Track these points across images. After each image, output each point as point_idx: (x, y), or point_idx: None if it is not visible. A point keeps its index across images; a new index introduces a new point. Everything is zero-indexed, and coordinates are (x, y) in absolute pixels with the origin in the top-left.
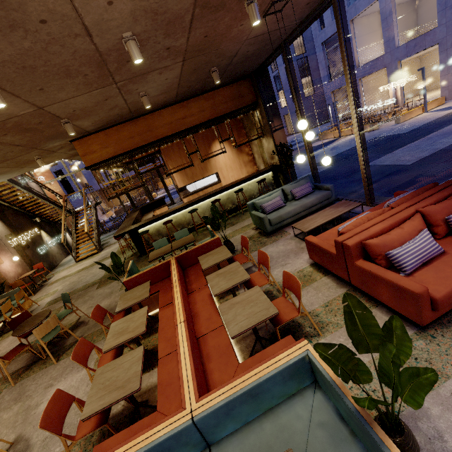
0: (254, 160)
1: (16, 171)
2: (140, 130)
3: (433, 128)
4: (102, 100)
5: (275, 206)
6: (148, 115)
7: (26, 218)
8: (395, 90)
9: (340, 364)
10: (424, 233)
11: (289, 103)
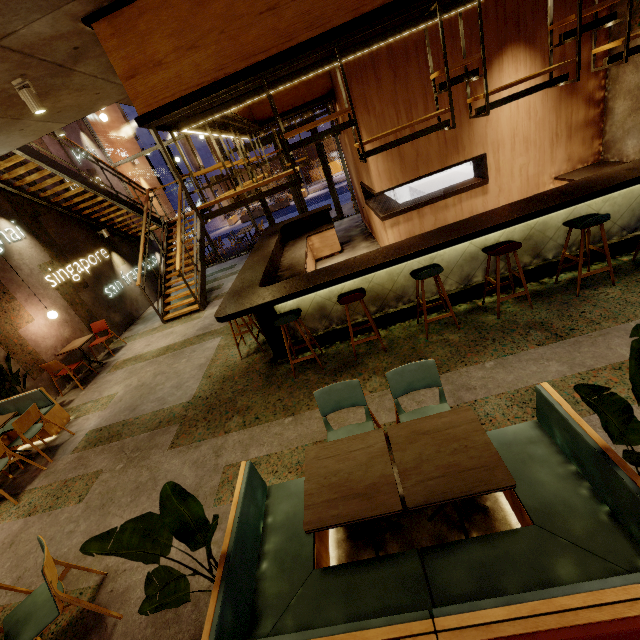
0: (601, 121)
1: (9, 127)
2: None
3: None
4: None
5: None
6: None
7: (84, 230)
8: None
9: None
10: None
11: None
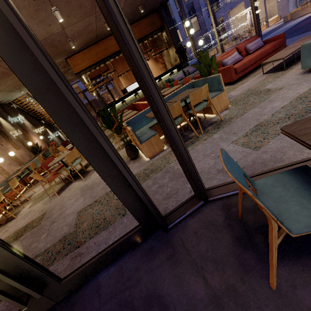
0: (166, 67)
1: None
2: (101, 49)
3: (268, 34)
4: (87, 26)
5: (180, 78)
6: (104, 40)
7: (37, 120)
8: (251, 16)
9: (198, 69)
10: (235, 52)
11: (184, 38)
